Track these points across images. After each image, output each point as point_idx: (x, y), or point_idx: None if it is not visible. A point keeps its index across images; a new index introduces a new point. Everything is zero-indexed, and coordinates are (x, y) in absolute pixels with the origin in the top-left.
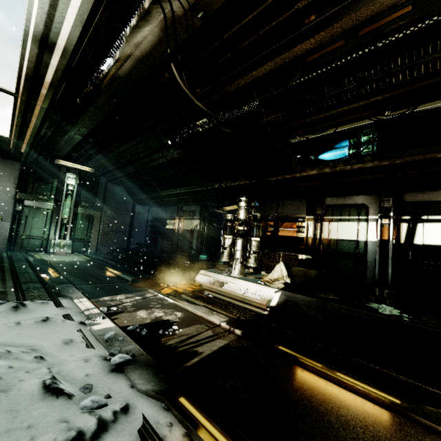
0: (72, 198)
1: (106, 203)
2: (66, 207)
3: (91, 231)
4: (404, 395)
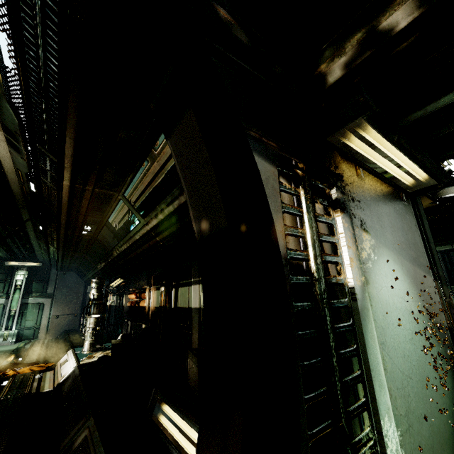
0: (21, 291)
1: (57, 290)
2: (14, 300)
3: (41, 317)
4: None
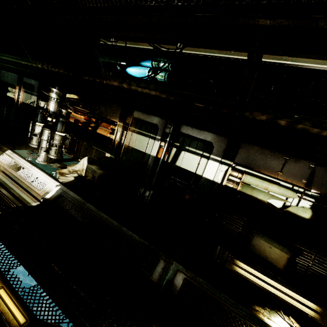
0: None
1: None
2: None
3: None
4: (55, 302)
